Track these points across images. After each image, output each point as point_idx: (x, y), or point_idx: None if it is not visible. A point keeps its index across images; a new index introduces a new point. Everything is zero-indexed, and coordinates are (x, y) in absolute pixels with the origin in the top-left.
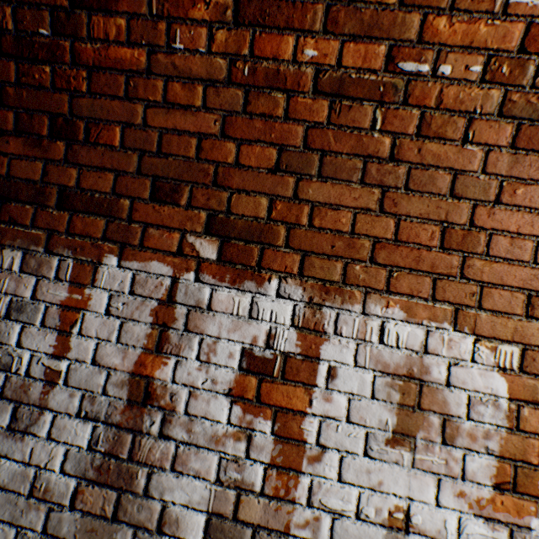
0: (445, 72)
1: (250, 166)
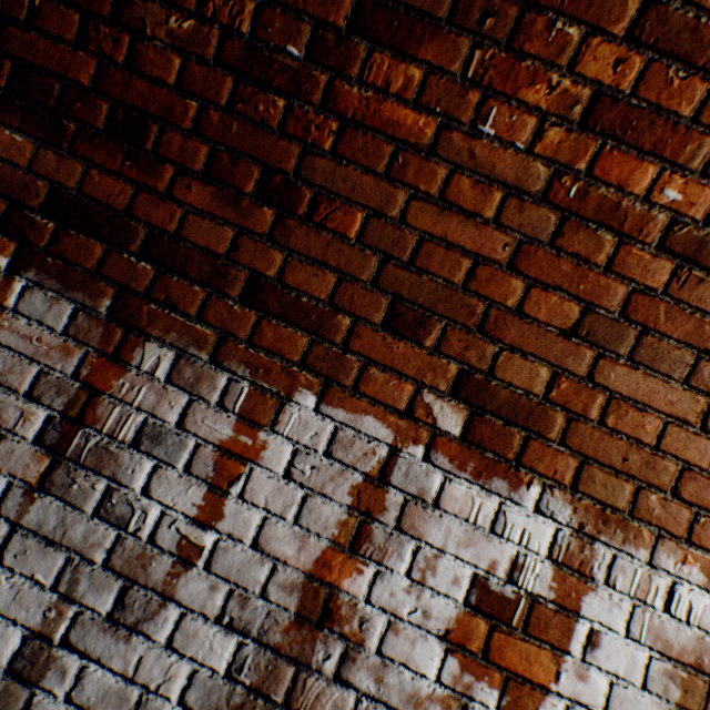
0: None
1: (536, 318)
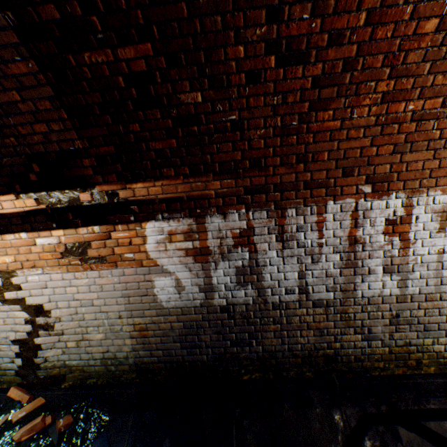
0: None
1: (381, 154)
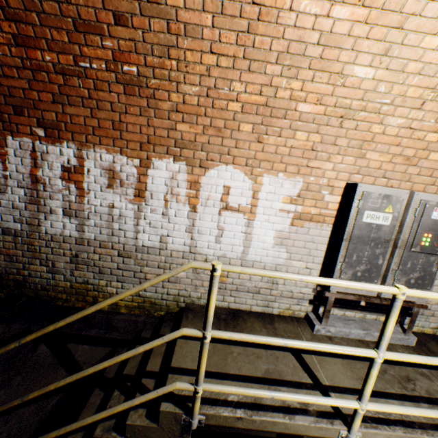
0: (95, 67)
1: (45, 101)
